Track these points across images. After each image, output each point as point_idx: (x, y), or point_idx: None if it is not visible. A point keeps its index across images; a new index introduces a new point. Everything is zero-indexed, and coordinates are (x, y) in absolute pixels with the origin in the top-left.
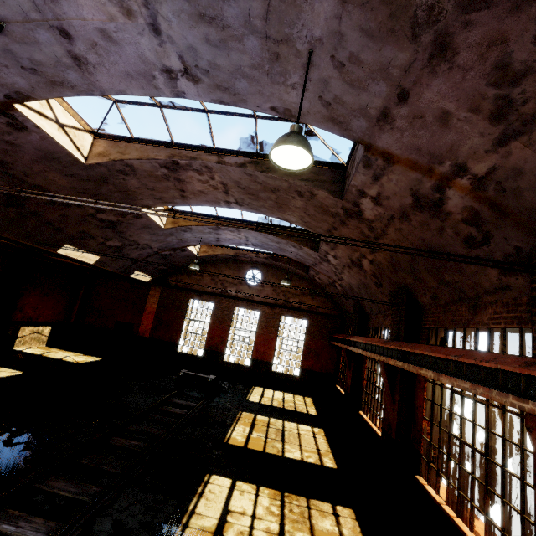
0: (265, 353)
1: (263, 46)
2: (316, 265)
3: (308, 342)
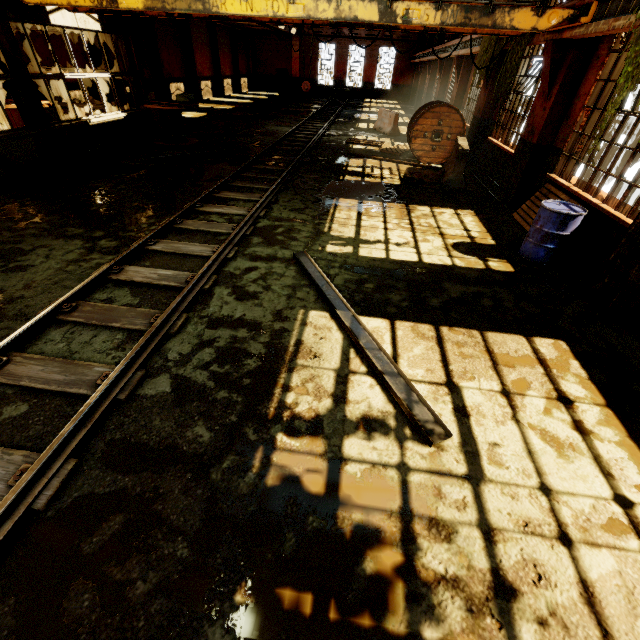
0: (370, 77)
1: None
2: None
3: (396, 64)
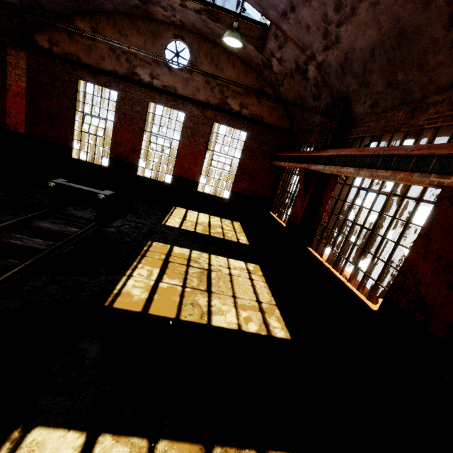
0: (189, 170)
1: None
2: (289, 15)
3: (245, 160)
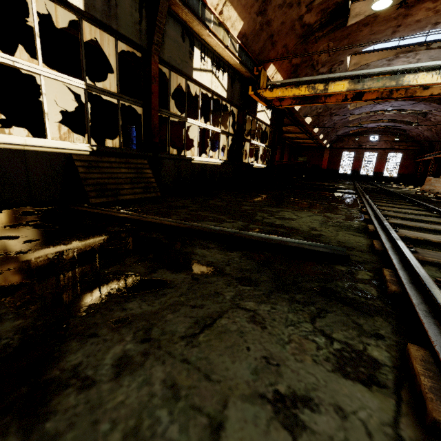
0: (379, 169)
1: (411, 106)
2: (411, 130)
3: (402, 162)
